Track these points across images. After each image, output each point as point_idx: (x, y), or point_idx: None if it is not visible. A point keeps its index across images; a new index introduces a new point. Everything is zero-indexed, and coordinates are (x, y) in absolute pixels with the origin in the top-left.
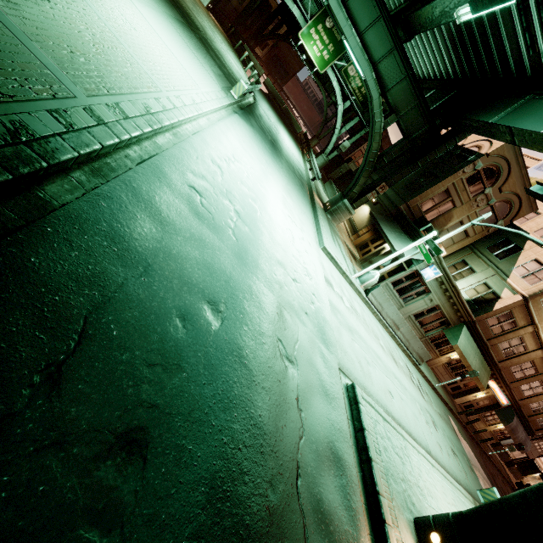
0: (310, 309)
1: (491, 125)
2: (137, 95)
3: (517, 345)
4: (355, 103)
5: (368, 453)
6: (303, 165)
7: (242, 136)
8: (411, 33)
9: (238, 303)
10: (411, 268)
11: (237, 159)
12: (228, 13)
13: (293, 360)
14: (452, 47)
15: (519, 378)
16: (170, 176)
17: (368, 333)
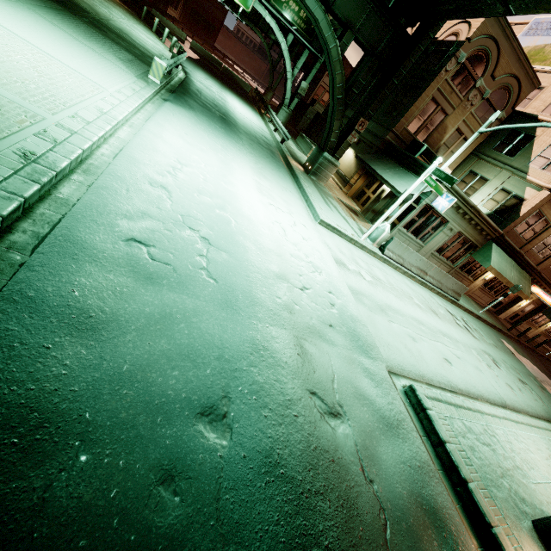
0: (332, 316)
1: None
2: (2, 142)
3: None
4: (299, 34)
5: (460, 474)
6: (266, 129)
7: (182, 128)
8: None
9: (245, 379)
10: (420, 204)
11: (184, 163)
12: None
13: (338, 409)
14: None
15: None
16: (90, 242)
17: (400, 298)
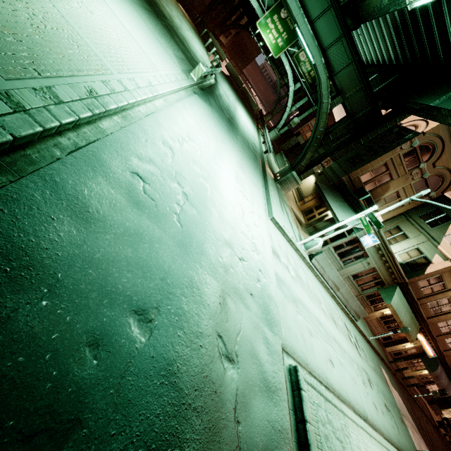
0: (255, 288)
1: (433, 108)
2: (80, 78)
3: (444, 305)
4: (305, 85)
5: None
6: (257, 139)
7: (199, 115)
8: (359, 21)
9: (175, 302)
10: (351, 235)
11: (191, 139)
12: (197, 5)
13: (234, 357)
14: (396, 35)
15: (445, 333)
16: (108, 163)
17: (311, 299)
